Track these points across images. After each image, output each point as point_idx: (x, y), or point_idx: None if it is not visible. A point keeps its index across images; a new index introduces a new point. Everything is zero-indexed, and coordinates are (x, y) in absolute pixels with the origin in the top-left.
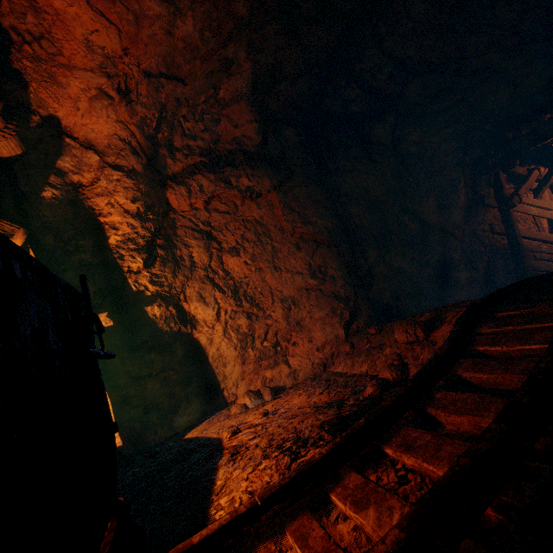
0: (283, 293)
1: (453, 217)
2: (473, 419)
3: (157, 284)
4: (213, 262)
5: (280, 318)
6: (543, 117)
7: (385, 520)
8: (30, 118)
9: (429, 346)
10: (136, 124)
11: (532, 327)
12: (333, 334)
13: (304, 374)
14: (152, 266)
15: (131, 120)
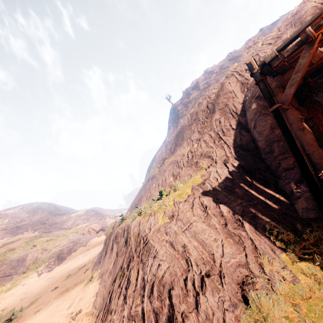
0: None
1: None
2: None
3: None
4: None
5: None
6: None
7: None
8: None
9: None
10: None
11: None
12: None
13: None
14: None
15: None
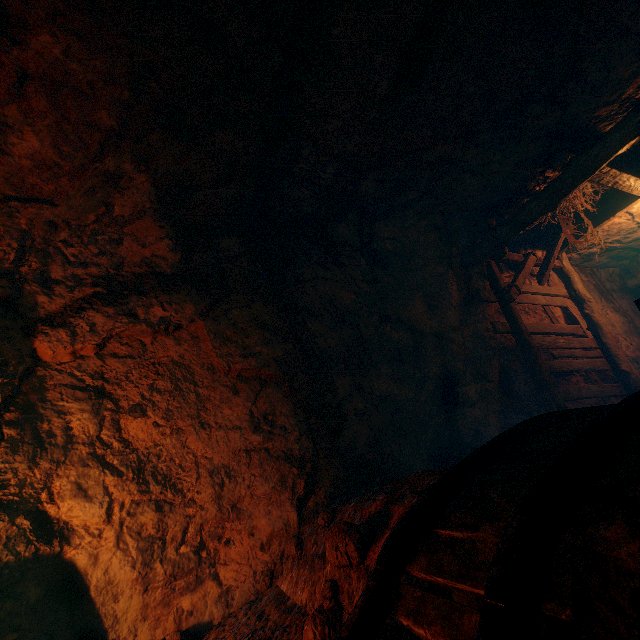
0: (214, 460)
1: (447, 318)
2: None
3: None
4: (105, 430)
5: (208, 501)
6: (521, 201)
7: None
8: None
9: (365, 577)
10: None
11: (466, 588)
12: (282, 520)
13: (242, 594)
14: None
15: None
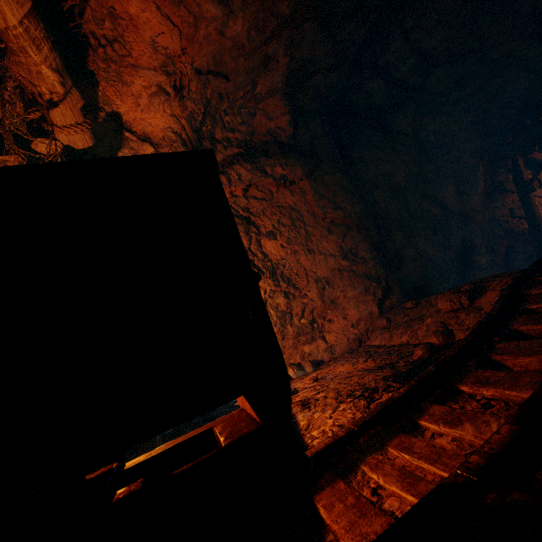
0: (317, 274)
1: (472, 202)
2: None
3: None
4: (253, 245)
5: (315, 297)
6: None
7: (484, 429)
8: (98, 114)
9: (475, 311)
10: (186, 118)
11: None
12: (368, 311)
13: (340, 349)
14: None
15: (182, 114)
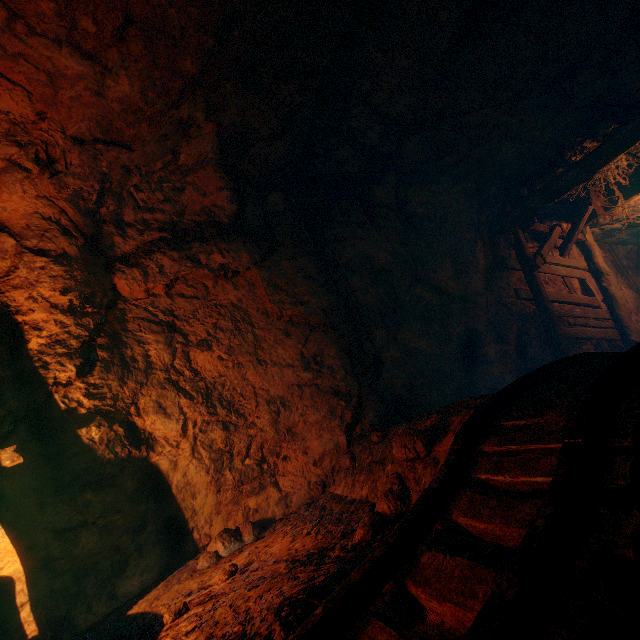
0: (270, 392)
1: (473, 283)
2: (455, 612)
3: (96, 397)
4: (178, 360)
5: (266, 425)
6: (555, 171)
7: None
8: None
9: (432, 464)
10: (66, 199)
11: (538, 447)
12: (333, 442)
13: (298, 498)
14: (89, 374)
15: (59, 194)
